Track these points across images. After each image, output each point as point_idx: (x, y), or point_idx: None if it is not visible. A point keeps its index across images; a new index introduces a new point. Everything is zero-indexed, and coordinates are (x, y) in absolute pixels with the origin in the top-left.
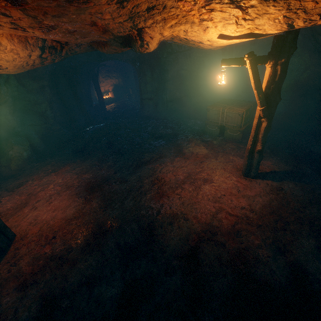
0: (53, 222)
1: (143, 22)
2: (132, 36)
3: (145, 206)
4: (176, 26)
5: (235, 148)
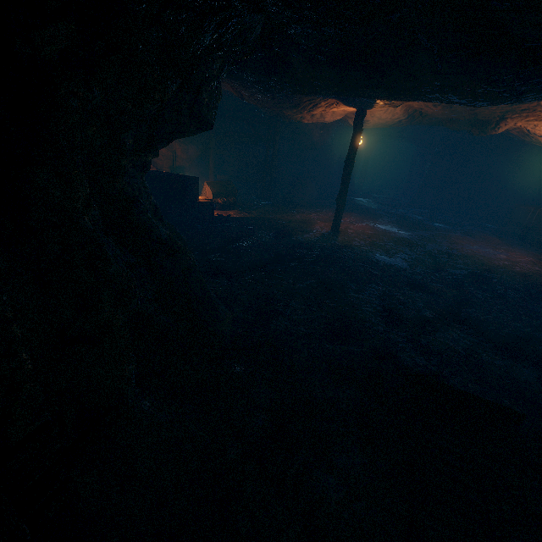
0: (364, 232)
1: (511, 115)
2: (490, 121)
3: (440, 246)
4: (531, 121)
5: (537, 250)
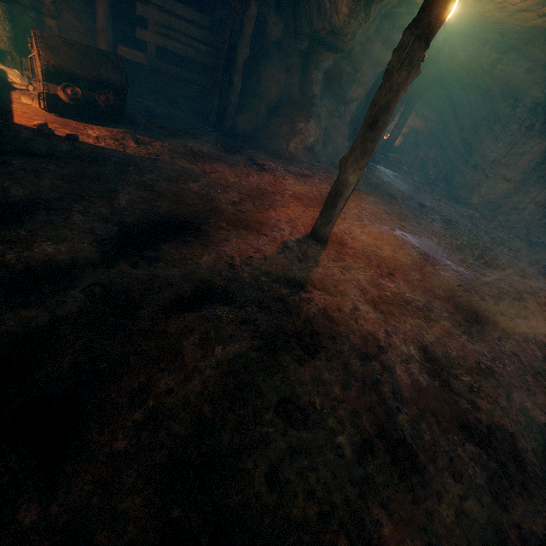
0: (382, 254)
1: None
2: None
3: (541, 331)
4: None
5: None
